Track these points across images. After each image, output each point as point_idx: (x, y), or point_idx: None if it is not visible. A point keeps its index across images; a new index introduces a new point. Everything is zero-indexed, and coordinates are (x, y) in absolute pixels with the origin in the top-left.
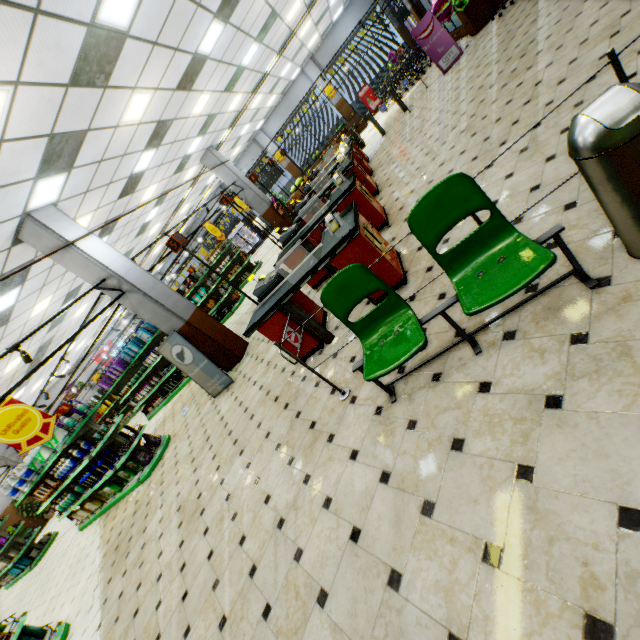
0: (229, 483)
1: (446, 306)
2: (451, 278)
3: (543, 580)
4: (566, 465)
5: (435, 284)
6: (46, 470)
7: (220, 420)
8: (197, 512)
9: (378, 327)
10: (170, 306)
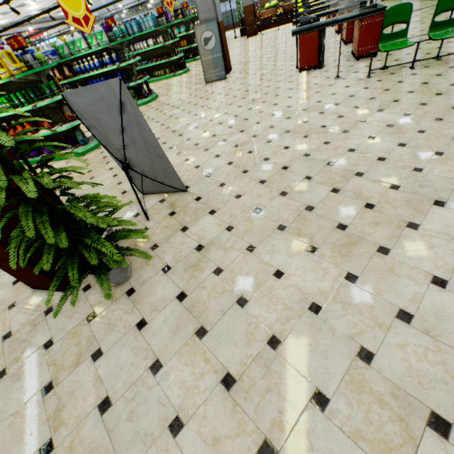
0: (251, 98)
1: (423, 40)
2: (429, 33)
3: (426, 92)
4: (438, 82)
5: (393, 58)
6: (67, 60)
7: (222, 88)
8: (225, 105)
9: (389, 42)
10: (216, 3)
